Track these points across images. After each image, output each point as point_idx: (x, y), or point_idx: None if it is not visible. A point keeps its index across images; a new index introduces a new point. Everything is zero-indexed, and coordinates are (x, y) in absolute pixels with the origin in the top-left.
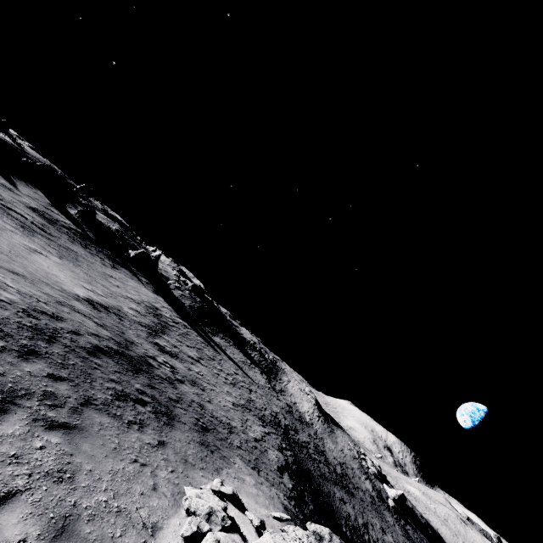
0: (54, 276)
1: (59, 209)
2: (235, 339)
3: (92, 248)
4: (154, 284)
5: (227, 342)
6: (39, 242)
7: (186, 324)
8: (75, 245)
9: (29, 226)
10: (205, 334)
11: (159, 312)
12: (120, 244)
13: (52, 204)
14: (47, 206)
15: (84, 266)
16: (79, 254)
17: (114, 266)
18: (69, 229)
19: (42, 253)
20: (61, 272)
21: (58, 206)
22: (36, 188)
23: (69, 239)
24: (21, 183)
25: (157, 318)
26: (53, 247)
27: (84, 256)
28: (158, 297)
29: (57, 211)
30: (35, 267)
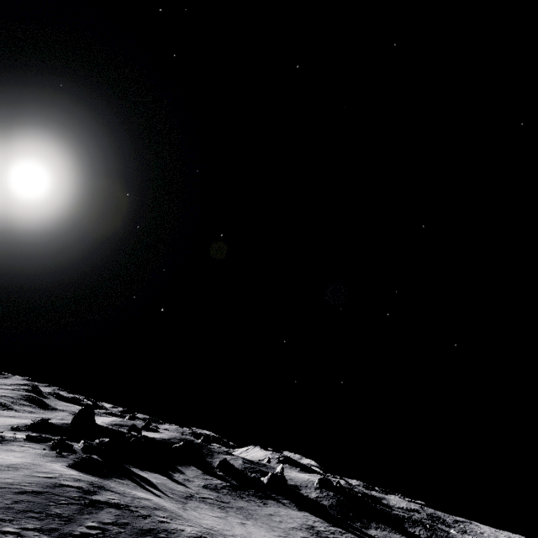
0: (265, 536)
1: (208, 473)
2: (388, 522)
3: (243, 494)
4: (294, 501)
5: (383, 530)
6: (233, 514)
7: (339, 530)
8: (238, 501)
9: (219, 504)
10: (360, 532)
11: (316, 529)
12: (253, 477)
13: (203, 472)
14: (204, 477)
15: (257, 517)
16: (246, 507)
17: (263, 503)
18: (224, 488)
19: (244, 522)
20: (262, 531)
21: (206, 471)
22: (190, 465)
23: (232, 498)
24: (184, 468)
25: (319, 536)
26: (237, 513)
27: (248, 507)
28: (304, 513)
29: (209, 476)
30: (259, 536)
